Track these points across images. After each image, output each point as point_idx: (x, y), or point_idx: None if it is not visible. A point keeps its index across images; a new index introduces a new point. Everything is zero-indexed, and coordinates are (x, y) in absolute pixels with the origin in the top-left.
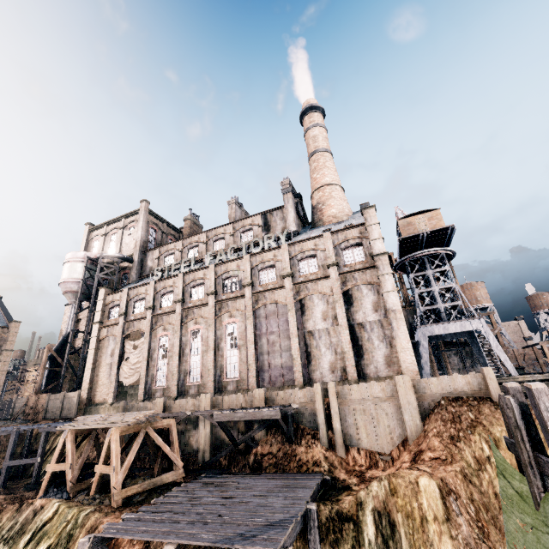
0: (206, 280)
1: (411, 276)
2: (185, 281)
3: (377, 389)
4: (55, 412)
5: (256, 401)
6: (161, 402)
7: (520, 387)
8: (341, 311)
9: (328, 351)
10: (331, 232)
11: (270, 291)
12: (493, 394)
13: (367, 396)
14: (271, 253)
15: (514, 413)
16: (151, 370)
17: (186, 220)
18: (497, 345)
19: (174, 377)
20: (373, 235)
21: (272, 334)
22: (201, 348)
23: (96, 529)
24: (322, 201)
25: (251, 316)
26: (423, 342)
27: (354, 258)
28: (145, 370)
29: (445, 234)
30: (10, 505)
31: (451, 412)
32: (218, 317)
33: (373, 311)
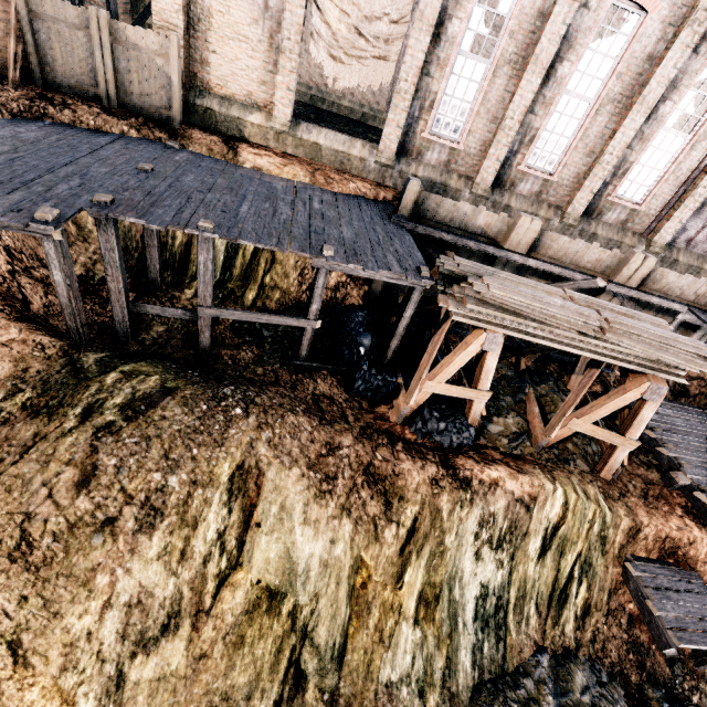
0: None
1: None
2: None
3: None
4: (83, 77)
5: None
6: (533, 231)
7: None
8: None
9: None
10: None
11: None
12: None
13: None
14: None
15: None
16: (428, 73)
17: None
18: None
19: (504, 137)
20: None
21: None
22: (608, 86)
23: (640, 533)
24: None
25: None
26: None
27: None
28: (419, 69)
29: None
30: (383, 452)
31: None
32: None
33: None
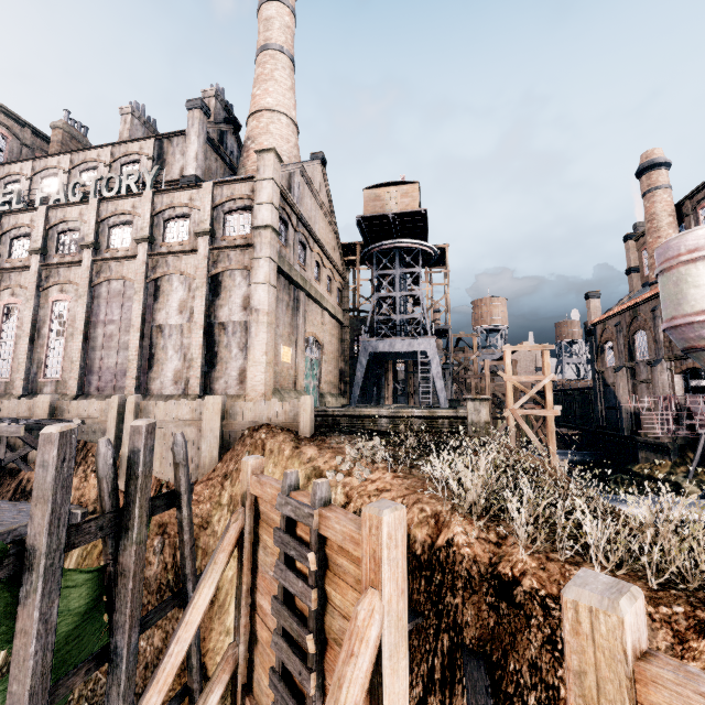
0: (34, 229)
1: (374, 274)
2: (3, 227)
3: (185, 409)
4: None
5: (37, 412)
6: None
7: (142, 427)
8: (200, 303)
9: (177, 355)
10: (215, 183)
11: (118, 260)
12: (301, 428)
13: (172, 418)
14: (129, 202)
15: (97, 462)
16: None
17: (55, 129)
18: (438, 371)
19: None
20: (261, 196)
21: (111, 323)
22: (15, 332)
23: None
24: (253, 135)
25: (85, 295)
26: (362, 359)
27: (238, 229)
28: None
29: (420, 222)
30: None
31: (245, 445)
32: (44, 290)
33: (242, 309)
